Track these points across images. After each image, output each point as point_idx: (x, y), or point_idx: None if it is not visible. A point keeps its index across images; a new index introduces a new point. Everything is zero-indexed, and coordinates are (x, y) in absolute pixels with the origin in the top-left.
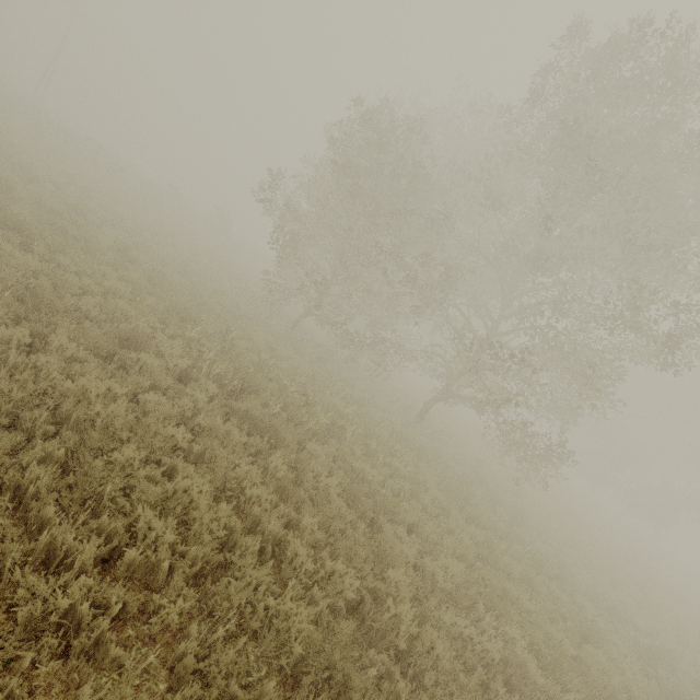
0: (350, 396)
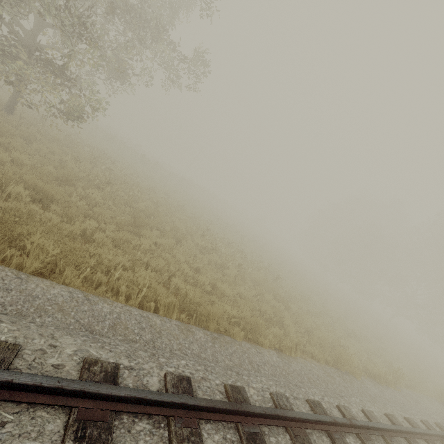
0: None
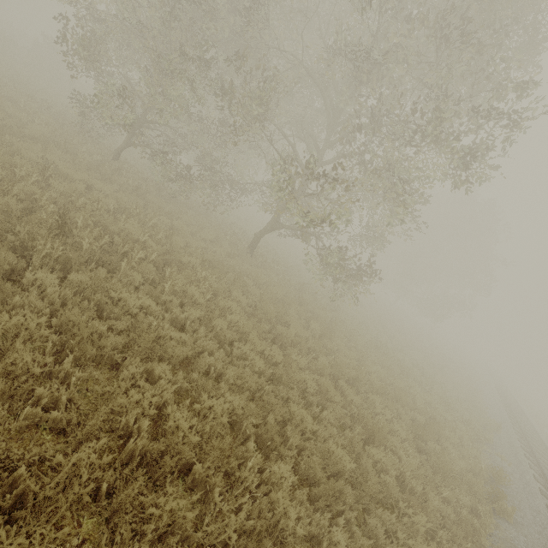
0: (171, 228)
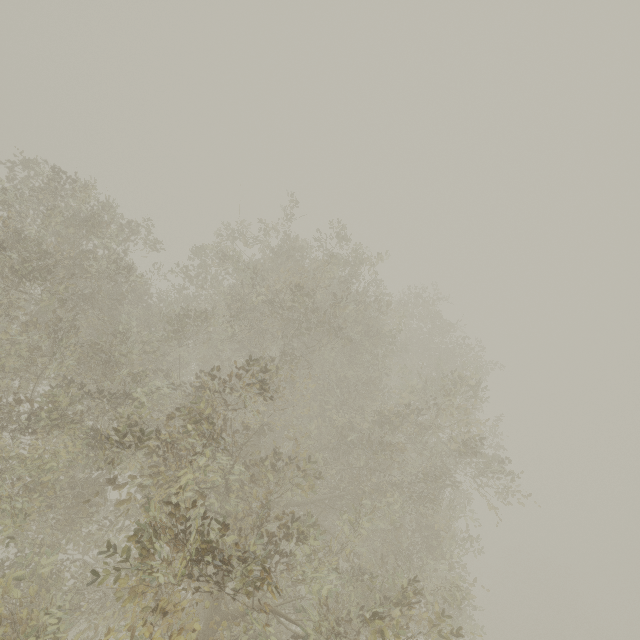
0: None
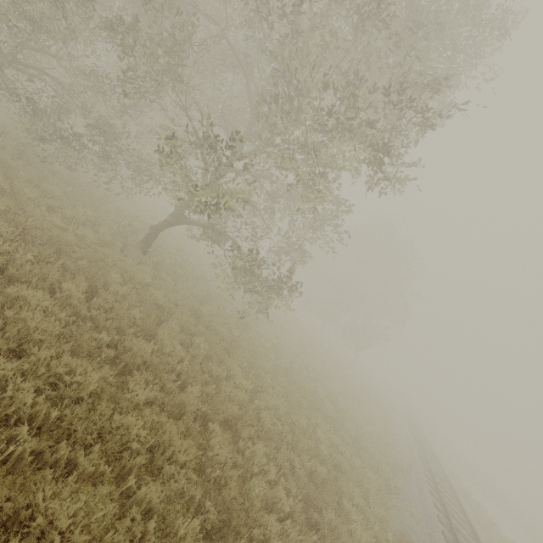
0: (10, 192)
